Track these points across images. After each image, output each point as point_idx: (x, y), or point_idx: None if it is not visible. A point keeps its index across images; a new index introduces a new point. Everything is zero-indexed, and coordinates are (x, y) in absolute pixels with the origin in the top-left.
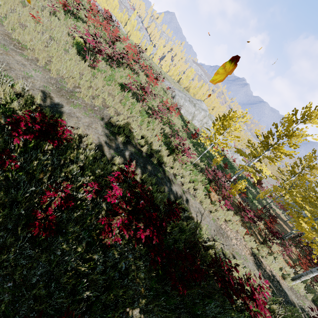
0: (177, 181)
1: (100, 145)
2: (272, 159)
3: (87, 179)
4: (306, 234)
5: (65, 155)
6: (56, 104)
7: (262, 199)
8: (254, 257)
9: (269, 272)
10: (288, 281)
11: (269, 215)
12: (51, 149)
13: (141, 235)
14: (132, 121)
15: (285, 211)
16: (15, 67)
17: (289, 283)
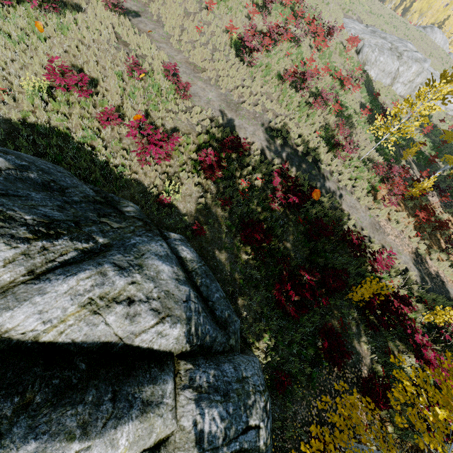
0: (333, 178)
1: (263, 150)
2: None
3: (259, 175)
4: None
5: (244, 160)
6: (230, 120)
7: None
8: (417, 256)
9: (432, 271)
10: None
11: None
12: (236, 157)
13: (290, 200)
14: (290, 121)
15: None
16: (201, 95)
17: None
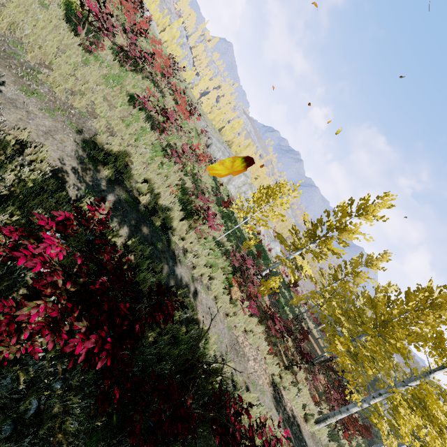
0: (187, 261)
1: (62, 171)
2: (317, 254)
3: (4, 219)
4: (343, 360)
5: None
6: None
7: (294, 306)
8: (274, 388)
9: (289, 411)
10: (310, 425)
11: (301, 329)
12: None
13: (77, 346)
14: (135, 152)
15: (318, 326)
16: None
17: (311, 428)
